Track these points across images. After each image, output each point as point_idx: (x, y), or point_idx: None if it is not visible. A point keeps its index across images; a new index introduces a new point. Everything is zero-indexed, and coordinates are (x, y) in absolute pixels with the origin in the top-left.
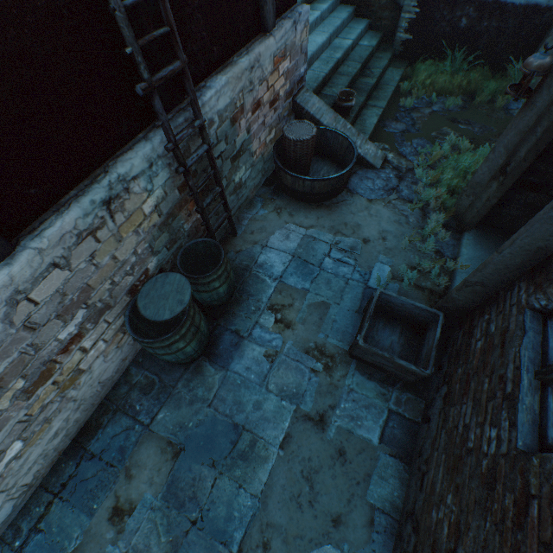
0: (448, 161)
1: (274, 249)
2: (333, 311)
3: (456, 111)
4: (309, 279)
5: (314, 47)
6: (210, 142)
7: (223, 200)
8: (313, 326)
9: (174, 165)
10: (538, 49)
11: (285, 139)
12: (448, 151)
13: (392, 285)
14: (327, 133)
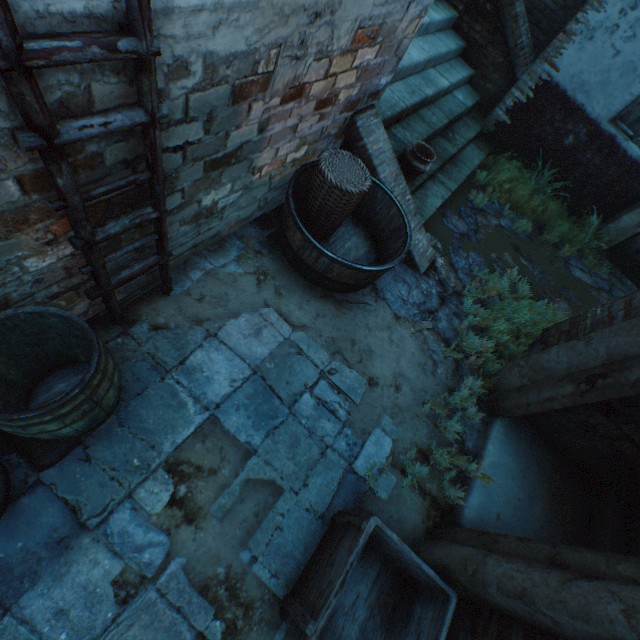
0: (504, 304)
1: (227, 346)
2: (283, 506)
3: (522, 239)
4: (266, 427)
5: (405, 60)
6: (159, 109)
7: (157, 234)
8: (238, 527)
9: (15, 117)
10: (623, 215)
11: (318, 173)
12: (505, 289)
13: (387, 477)
14: (379, 192)
